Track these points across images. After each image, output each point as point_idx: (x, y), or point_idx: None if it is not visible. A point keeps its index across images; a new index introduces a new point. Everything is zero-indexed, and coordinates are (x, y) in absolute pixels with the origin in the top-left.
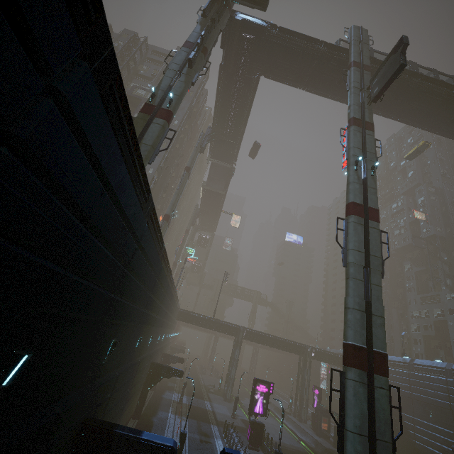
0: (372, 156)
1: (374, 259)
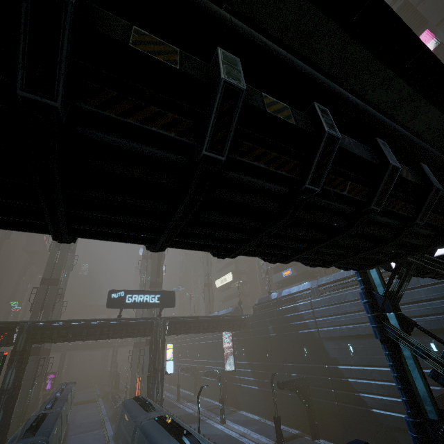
0: (69, 267)
1: (55, 315)
